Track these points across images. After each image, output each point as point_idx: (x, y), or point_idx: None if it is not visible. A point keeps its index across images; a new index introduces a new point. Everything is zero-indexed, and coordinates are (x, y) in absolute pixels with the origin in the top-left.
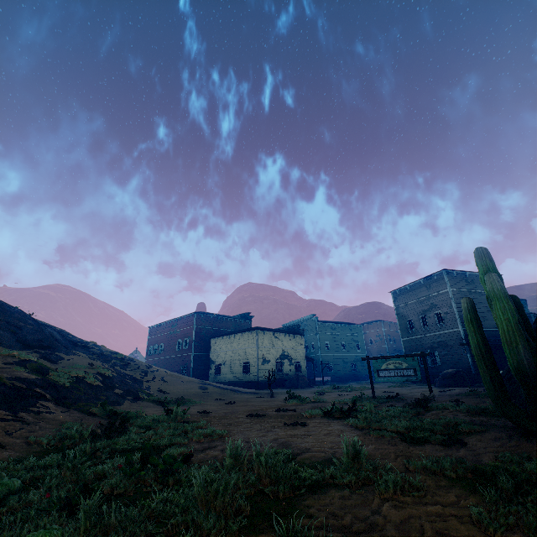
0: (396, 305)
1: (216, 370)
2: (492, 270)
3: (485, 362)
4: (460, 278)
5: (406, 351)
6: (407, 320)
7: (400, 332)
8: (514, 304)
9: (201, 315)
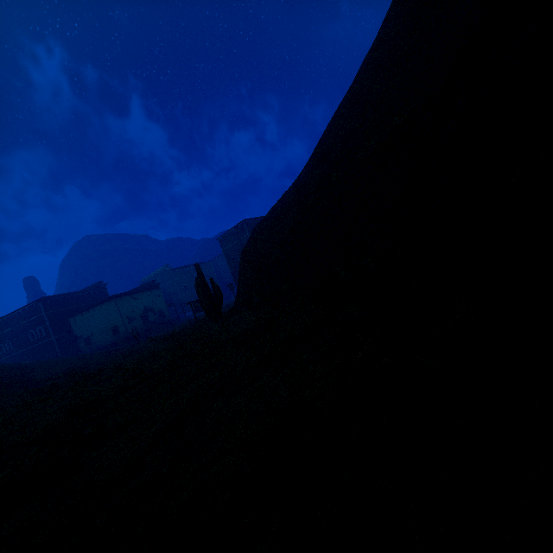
0: (223, 249)
1: (86, 342)
2: (200, 273)
3: (203, 305)
4: (255, 224)
5: (235, 279)
6: (231, 258)
7: (229, 267)
8: (211, 281)
9: (47, 300)
